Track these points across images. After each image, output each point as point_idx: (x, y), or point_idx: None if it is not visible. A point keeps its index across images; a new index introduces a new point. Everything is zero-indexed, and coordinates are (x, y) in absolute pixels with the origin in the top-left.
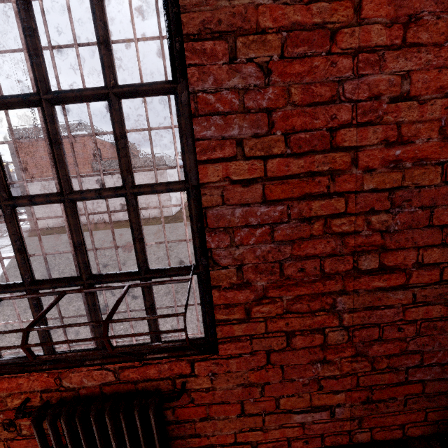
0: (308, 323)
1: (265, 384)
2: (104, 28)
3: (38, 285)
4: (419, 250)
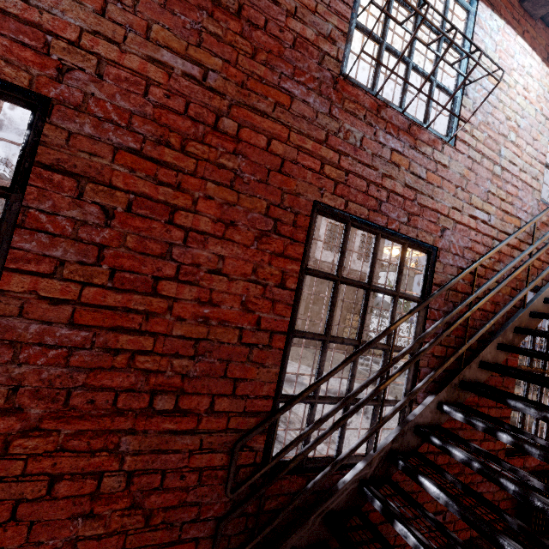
0: (83, 465)
1: None
2: None
3: None
4: (213, 398)
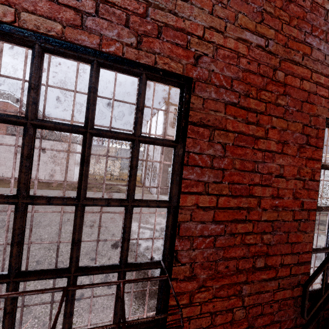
0: (225, 305)
1: None
2: (143, 102)
3: (24, 277)
4: (282, 256)
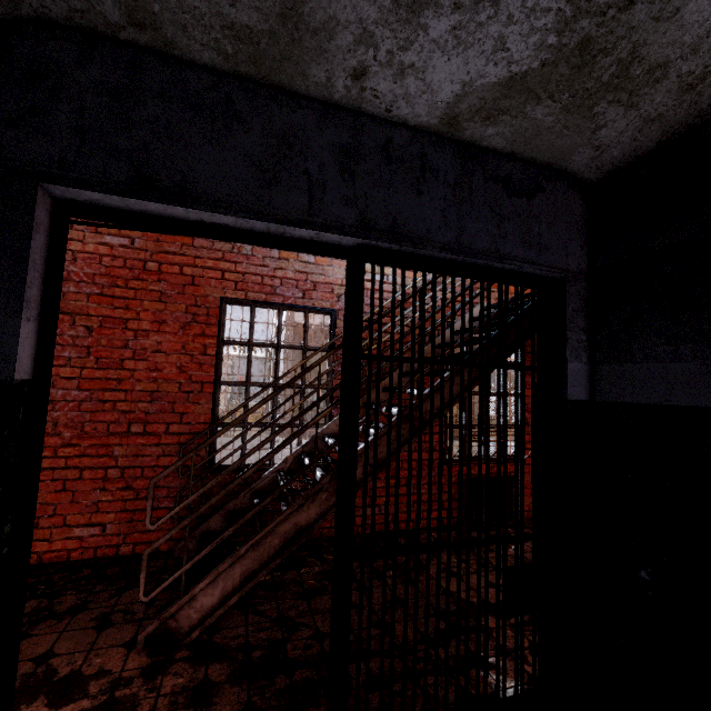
0: (96, 463)
1: (59, 504)
2: None
3: None
4: (168, 425)
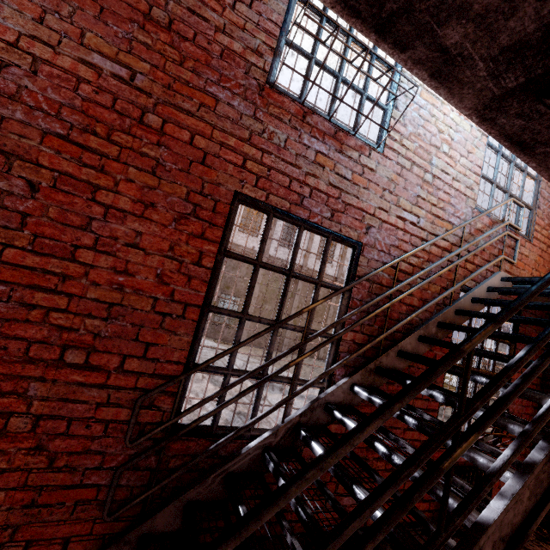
0: None
1: None
2: None
3: None
4: (124, 358)
